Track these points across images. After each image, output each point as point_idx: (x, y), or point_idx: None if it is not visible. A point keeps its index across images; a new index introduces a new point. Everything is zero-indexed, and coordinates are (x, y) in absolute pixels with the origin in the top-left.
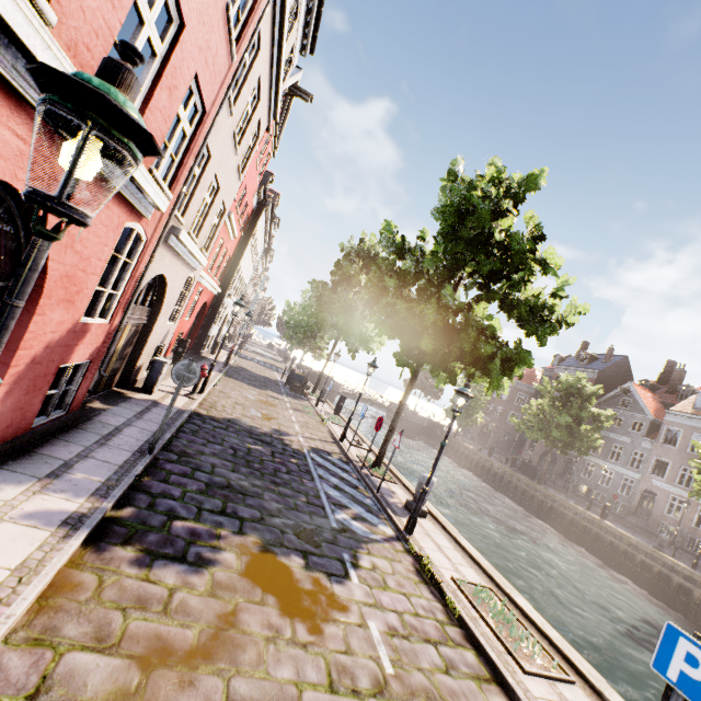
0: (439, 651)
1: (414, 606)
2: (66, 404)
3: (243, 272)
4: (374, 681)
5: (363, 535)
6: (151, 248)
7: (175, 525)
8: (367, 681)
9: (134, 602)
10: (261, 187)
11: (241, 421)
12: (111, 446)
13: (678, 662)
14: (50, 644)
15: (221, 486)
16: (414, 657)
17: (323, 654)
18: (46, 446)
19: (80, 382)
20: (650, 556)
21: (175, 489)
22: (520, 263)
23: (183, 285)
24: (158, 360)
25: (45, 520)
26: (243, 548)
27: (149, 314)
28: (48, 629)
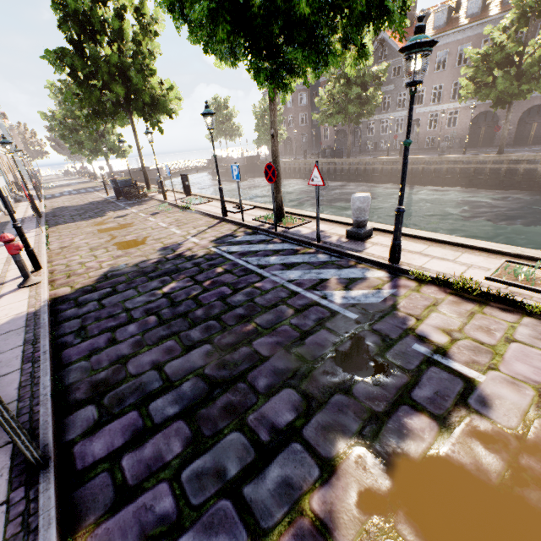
0: None
1: (535, 346)
2: None
3: None
4: None
5: (379, 301)
6: None
7: None
8: None
9: None
10: None
11: (119, 267)
12: None
13: None
14: None
15: (205, 396)
16: None
17: None
18: None
19: None
20: (439, 163)
21: (154, 492)
22: None
23: None
24: None
25: None
26: (371, 501)
27: None
28: None
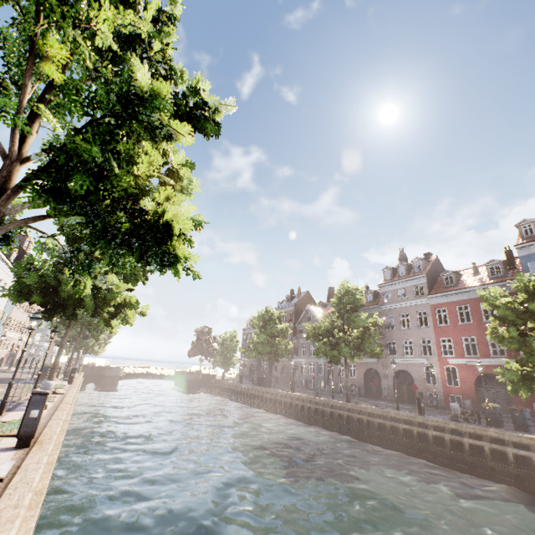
0: None
1: None
2: None
3: None
4: None
5: None
6: None
7: None
8: None
9: None
10: None
11: None
12: None
13: None
14: None
15: None
16: None
17: None
18: None
19: None
20: (312, 402)
21: None
22: None
23: None
24: None
25: None
26: None
27: None
28: None
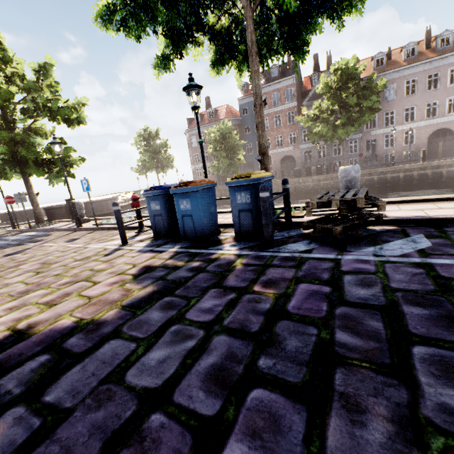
0: None
1: None
2: None
3: None
4: None
5: None
6: None
7: None
8: None
9: None
10: None
11: None
12: None
13: None
14: None
15: None
16: None
17: None
18: None
19: None
20: None
21: None
22: None
23: None
24: None
25: None
26: None
27: None
28: None
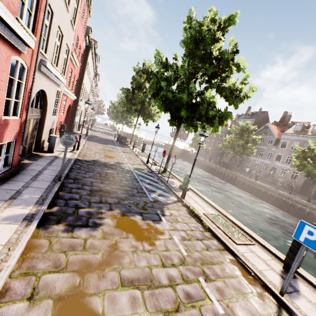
0: (203, 242)
1: (190, 227)
2: (9, 163)
3: (86, 87)
4: (179, 259)
5: (164, 202)
6: (32, 73)
7: (80, 211)
8: (177, 260)
9: (68, 248)
10: (86, 36)
11: (100, 160)
12: (39, 180)
13: (304, 234)
14: (33, 274)
15: (97, 191)
16: (194, 247)
17: (157, 253)
18: (5, 185)
19: (13, 151)
20: (273, 192)
21: (76, 195)
22: (226, 67)
23: (55, 95)
24: (52, 136)
25: (14, 220)
26: (113, 216)
27: (41, 113)
28: (30, 267)
